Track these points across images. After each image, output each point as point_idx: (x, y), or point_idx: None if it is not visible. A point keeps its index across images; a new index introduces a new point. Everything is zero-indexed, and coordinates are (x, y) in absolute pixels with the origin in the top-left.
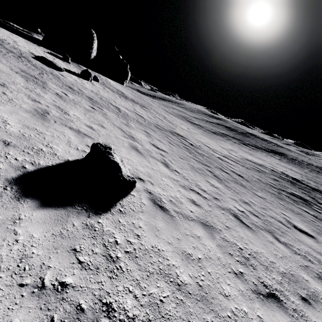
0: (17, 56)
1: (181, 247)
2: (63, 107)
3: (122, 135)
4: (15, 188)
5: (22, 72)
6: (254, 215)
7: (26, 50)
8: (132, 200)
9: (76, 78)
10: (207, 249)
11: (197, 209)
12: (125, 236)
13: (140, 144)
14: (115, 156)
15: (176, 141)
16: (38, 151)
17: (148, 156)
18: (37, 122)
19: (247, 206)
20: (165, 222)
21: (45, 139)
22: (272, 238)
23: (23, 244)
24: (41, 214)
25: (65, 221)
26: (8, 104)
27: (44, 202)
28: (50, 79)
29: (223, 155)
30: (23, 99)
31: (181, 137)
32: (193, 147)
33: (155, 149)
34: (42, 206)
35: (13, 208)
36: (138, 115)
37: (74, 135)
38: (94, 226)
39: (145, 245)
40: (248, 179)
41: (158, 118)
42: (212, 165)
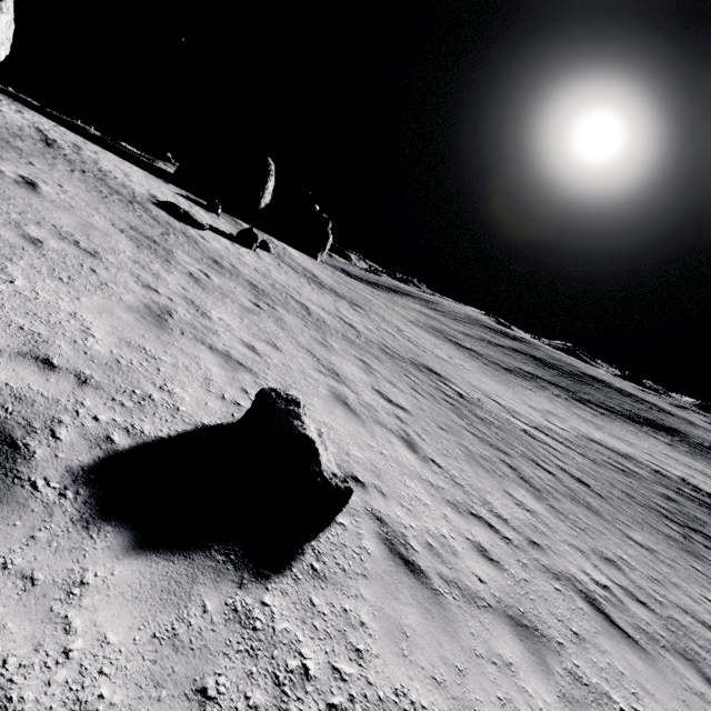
0: (127, 200)
1: (468, 697)
2: (200, 302)
3: (314, 367)
4: (83, 495)
5: (132, 230)
6: (636, 599)
7: (145, 189)
8: (339, 541)
9: (228, 244)
10: (536, 708)
11: (495, 574)
12: (327, 651)
13: (351, 390)
14: (308, 422)
15: (428, 385)
16: (143, 399)
17: (371, 421)
18: (148, 332)
19: (614, 570)
20: (421, 611)
21: (159, 371)
22: (700, 682)
23: (80, 664)
24: (131, 570)
25: (185, 596)
26: (97, 294)
27: (143, 535)
28: (181, 244)
29: (533, 426)
30: (126, 284)
31: (437, 377)
32: (466, 402)
33: (383, 403)
34: (137, 548)
35: (72, 549)
36: (345, 323)
37: (217, 365)
38: (252, 614)
39: (376, 685)
40: (603, 492)
41: (386, 331)
42: (512, 450)
